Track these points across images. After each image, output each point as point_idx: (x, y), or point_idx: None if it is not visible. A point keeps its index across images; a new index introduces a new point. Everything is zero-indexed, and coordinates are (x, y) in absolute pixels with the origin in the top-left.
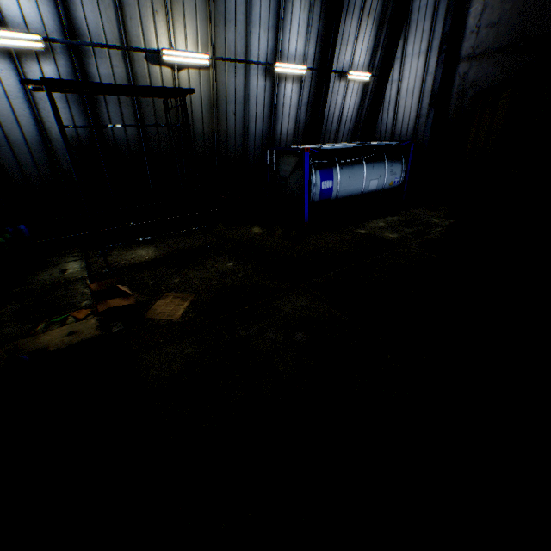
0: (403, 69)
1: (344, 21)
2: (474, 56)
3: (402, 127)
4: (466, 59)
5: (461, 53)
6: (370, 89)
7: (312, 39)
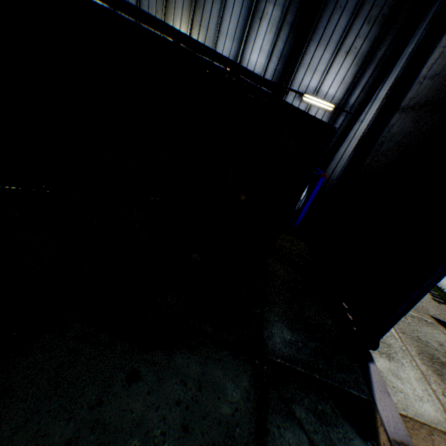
0: (368, 110)
1: (315, 50)
2: (407, 108)
3: (340, 165)
4: (400, 110)
5: (402, 103)
6: (340, 122)
7: (275, 57)
